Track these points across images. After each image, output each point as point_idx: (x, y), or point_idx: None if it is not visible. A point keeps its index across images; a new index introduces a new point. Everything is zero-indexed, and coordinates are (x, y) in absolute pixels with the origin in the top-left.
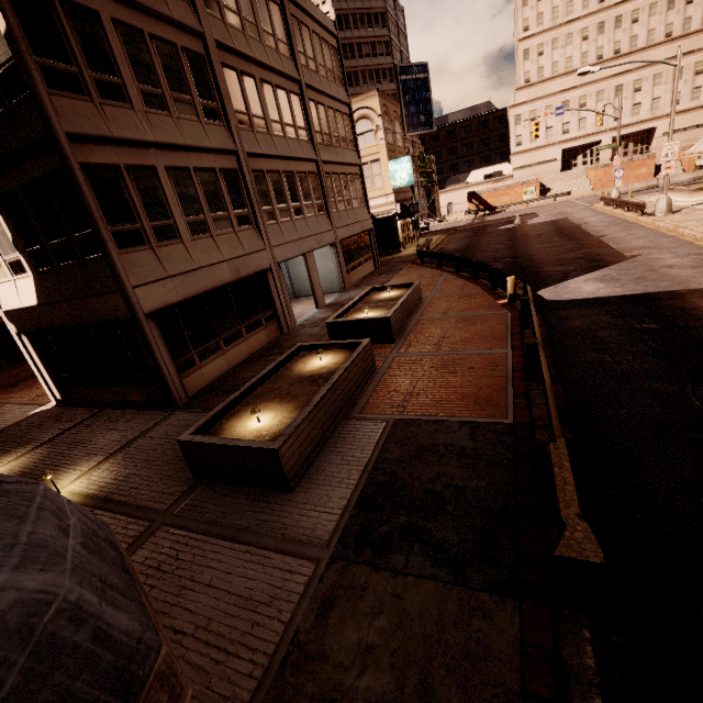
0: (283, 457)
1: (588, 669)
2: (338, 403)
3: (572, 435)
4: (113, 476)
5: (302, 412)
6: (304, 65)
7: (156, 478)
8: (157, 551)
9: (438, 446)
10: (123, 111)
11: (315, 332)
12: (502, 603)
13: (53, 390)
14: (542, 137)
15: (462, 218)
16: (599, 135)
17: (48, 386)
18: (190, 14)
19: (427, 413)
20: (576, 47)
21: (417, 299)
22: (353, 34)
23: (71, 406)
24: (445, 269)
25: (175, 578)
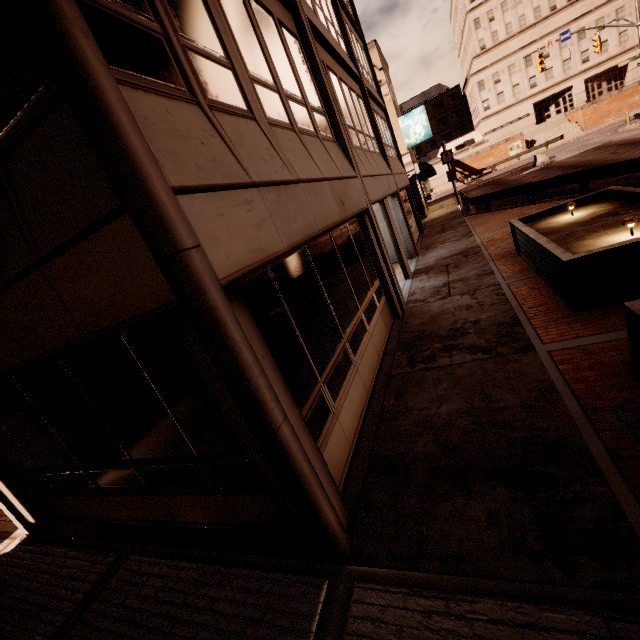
0: None
1: None
2: None
3: None
4: None
5: None
6: None
7: None
8: None
9: None
10: None
11: (468, 301)
12: None
13: (17, 507)
14: (509, 97)
15: (450, 187)
16: (569, 81)
17: (6, 501)
18: None
19: None
20: (526, 5)
21: None
22: None
23: (54, 544)
24: (547, 200)
25: None
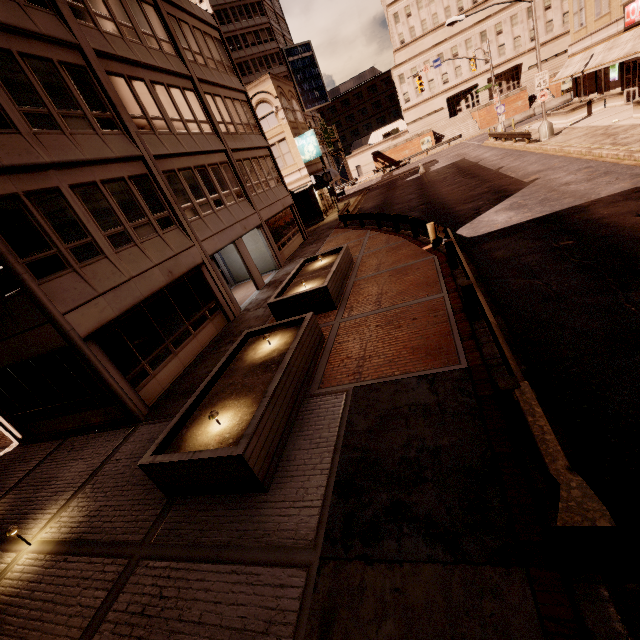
0: (250, 460)
1: (618, 636)
2: (295, 385)
3: (526, 366)
4: (84, 512)
5: (260, 406)
6: (192, 60)
7: (128, 505)
8: (139, 593)
9: (402, 408)
10: (8, 137)
11: (260, 313)
12: (508, 575)
13: (11, 431)
14: (426, 91)
15: (372, 177)
16: (475, 79)
17: (6, 428)
18: (60, 27)
19: (383, 375)
20: (438, 4)
21: (349, 261)
22: (235, 27)
23: (34, 443)
24: (368, 228)
25: (161, 622)
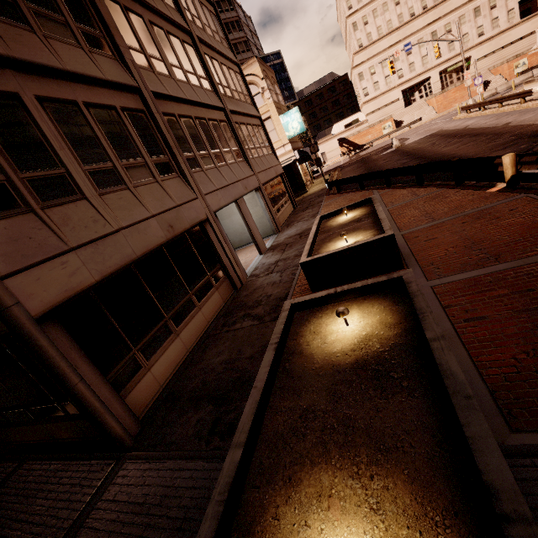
0: None
1: None
2: None
3: None
4: None
5: None
6: (191, 21)
7: None
8: None
9: None
10: None
11: (276, 279)
12: None
13: None
14: (383, 85)
15: (339, 159)
16: (427, 73)
17: None
18: None
19: None
20: (392, 12)
21: None
22: None
23: None
24: (370, 188)
25: None
